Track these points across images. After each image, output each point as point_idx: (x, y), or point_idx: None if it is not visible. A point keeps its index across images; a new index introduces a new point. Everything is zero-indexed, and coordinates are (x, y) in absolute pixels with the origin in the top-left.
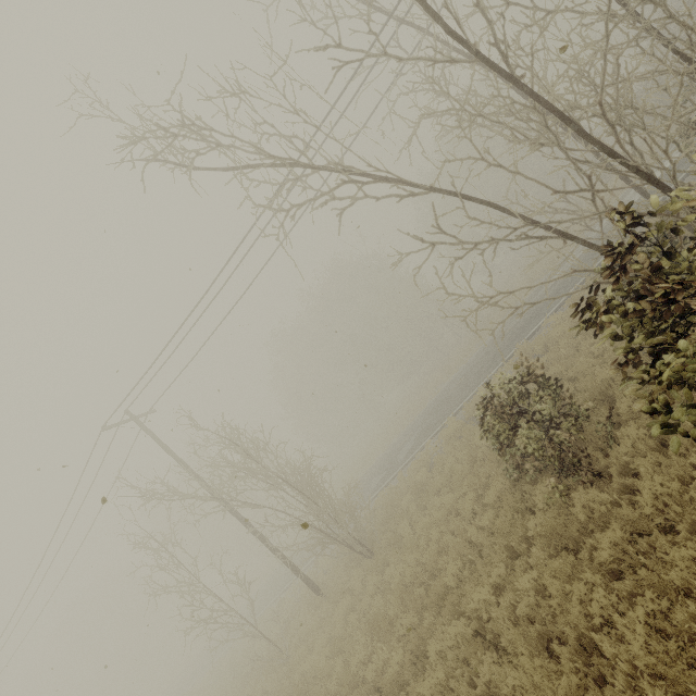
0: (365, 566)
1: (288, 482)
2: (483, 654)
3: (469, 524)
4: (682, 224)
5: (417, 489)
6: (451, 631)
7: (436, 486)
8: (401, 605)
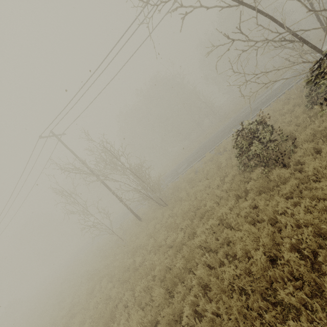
0: (163, 209)
1: (132, 171)
2: (223, 229)
3: (216, 189)
4: None
5: (189, 180)
6: (209, 223)
7: (199, 178)
8: (183, 219)
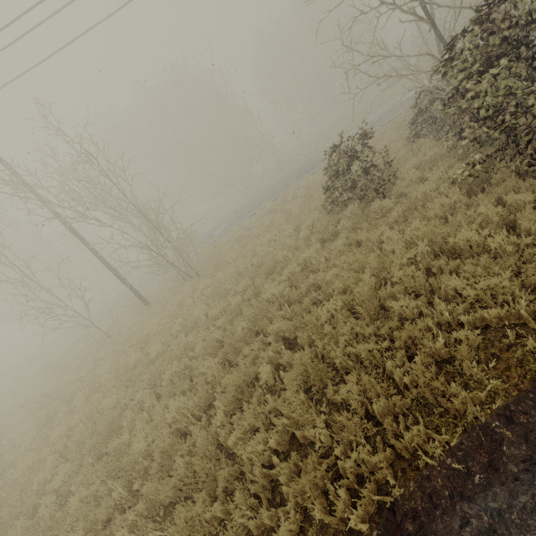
0: (193, 282)
1: (139, 210)
2: (307, 276)
3: (289, 239)
4: (521, 2)
5: (238, 239)
6: (286, 271)
7: (257, 233)
8: (236, 281)
